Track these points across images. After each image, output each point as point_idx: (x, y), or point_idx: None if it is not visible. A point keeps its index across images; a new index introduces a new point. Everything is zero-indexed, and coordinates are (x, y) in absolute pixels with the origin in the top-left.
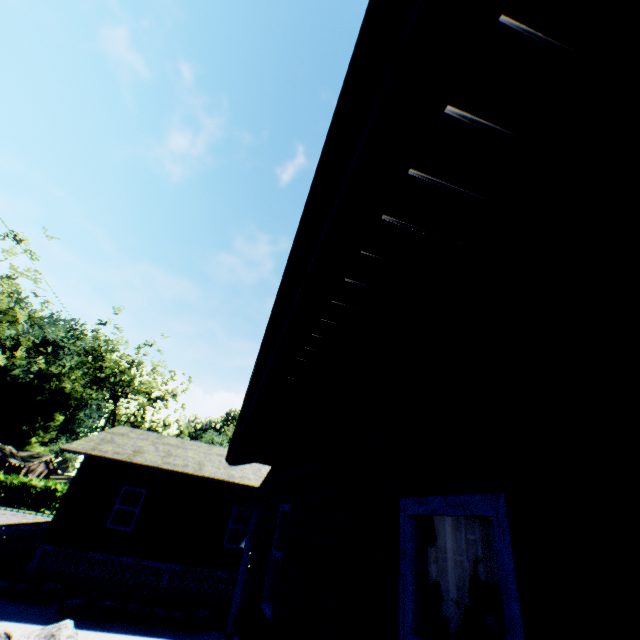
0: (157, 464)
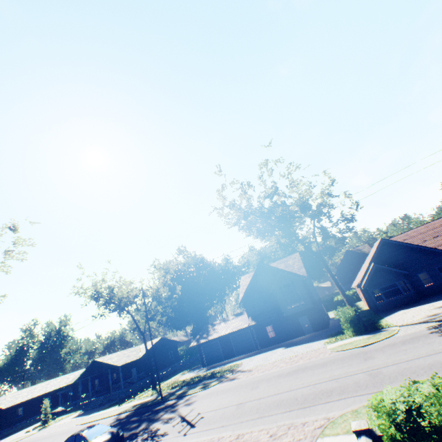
0: (28, 398)
